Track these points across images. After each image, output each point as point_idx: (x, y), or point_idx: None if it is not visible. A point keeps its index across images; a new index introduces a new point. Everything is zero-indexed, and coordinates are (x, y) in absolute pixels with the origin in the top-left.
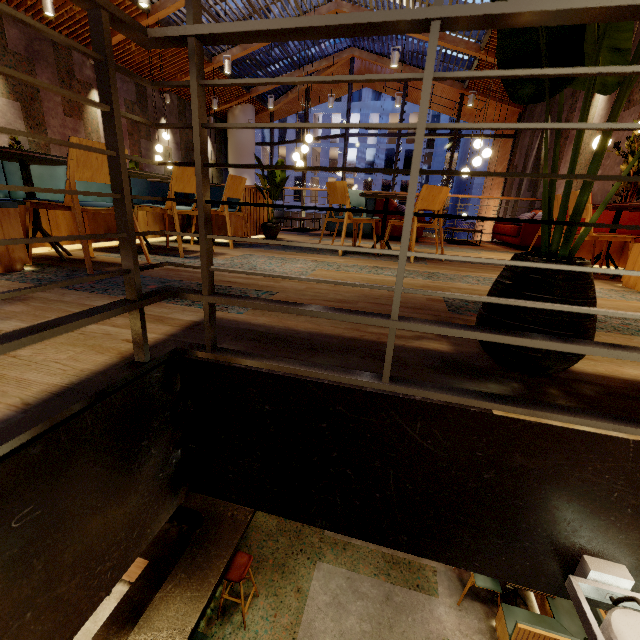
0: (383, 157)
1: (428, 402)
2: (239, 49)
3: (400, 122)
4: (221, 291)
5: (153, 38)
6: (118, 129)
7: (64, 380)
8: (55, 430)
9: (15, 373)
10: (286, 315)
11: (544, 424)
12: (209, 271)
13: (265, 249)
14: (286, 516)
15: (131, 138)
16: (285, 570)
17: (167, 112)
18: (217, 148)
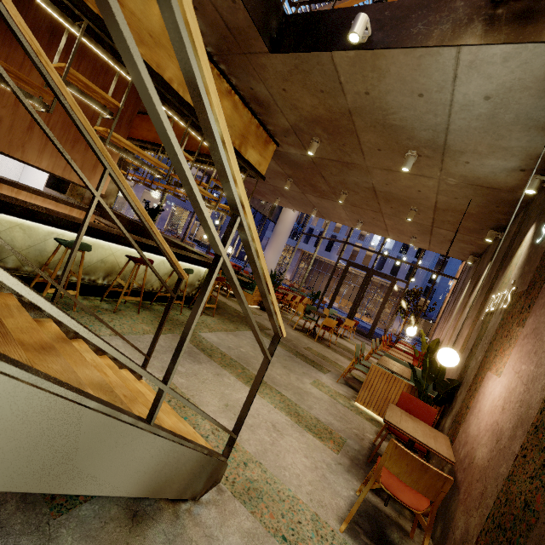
0: None
1: (338, 8)
2: None
3: None
4: None
5: None
6: None
7: None
8: None
9: None
10: None
11: (359, 6)
12: None
13: None
14: (294, 51)
15: None
16: (233, 322)
17: None
18: None
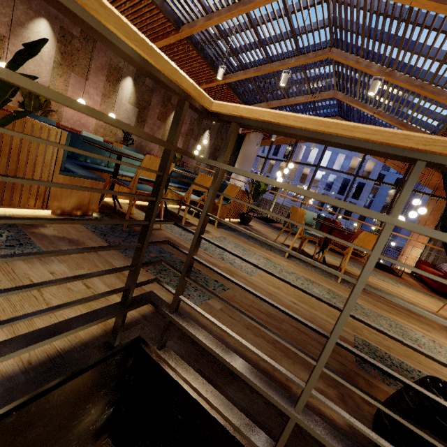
0: (340, 182)
1: None
2: (265, 104)
3: (359, 168)
4: (192, 274)
5: (197, 160)
6: (155, 210)
7: (61, 343)
8: (30, 403)
9: (40, 323)
10: (226, 319)
11: None
12: (178, 298)
13: (236, 234)
14: None
15: (186, 137)
16: None
17: (211, 127)
18: (232, 152)
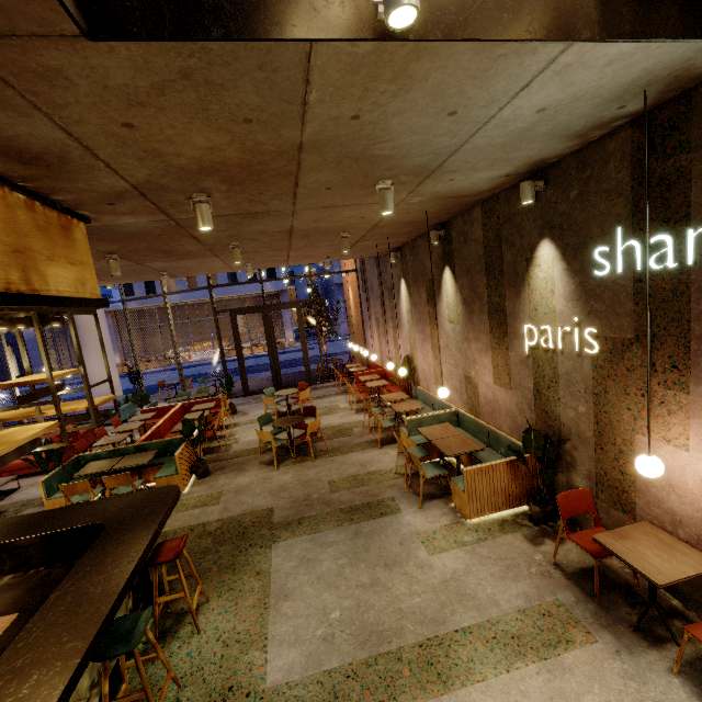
0: None
1: None
2: None
3: None
4: None
5: None
6: None
7: None
8: None
9: None
10: None
11: None
12: None
13: None
14: (187, 36)
15: None
16: (236, 567)
17: None
18: None
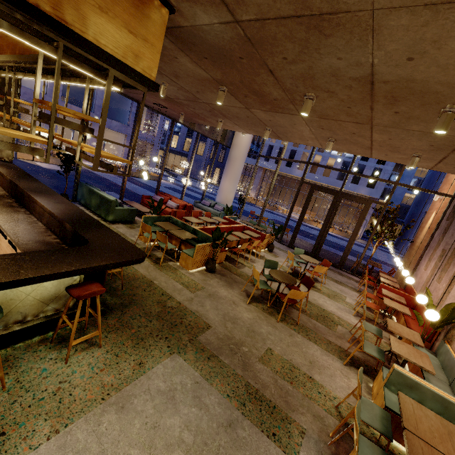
0: None
1: None
2: None
3: None
4: None
5: None
6: None
7: None
8: None
9: None
10: None
11: None
12: None
13: None
14: None
15: None
16: (140, 343)
17: None
18: None
